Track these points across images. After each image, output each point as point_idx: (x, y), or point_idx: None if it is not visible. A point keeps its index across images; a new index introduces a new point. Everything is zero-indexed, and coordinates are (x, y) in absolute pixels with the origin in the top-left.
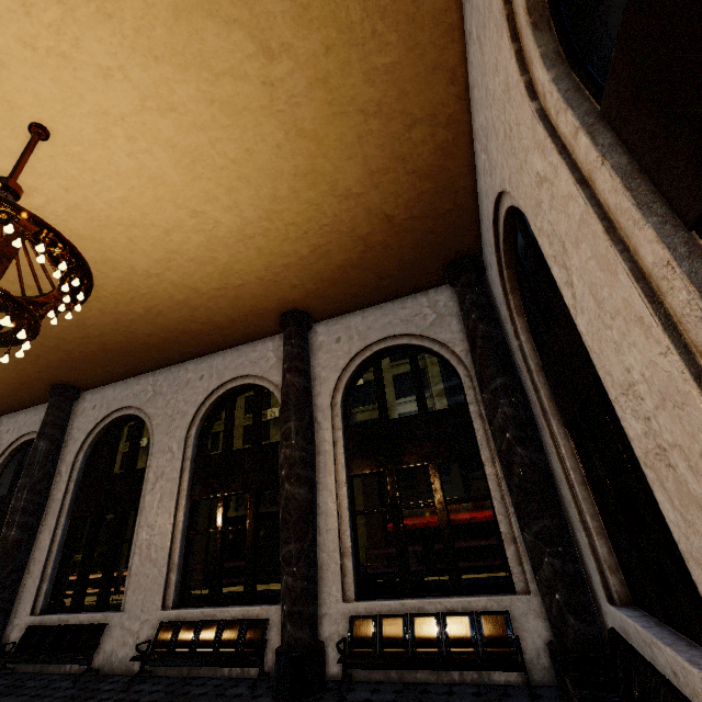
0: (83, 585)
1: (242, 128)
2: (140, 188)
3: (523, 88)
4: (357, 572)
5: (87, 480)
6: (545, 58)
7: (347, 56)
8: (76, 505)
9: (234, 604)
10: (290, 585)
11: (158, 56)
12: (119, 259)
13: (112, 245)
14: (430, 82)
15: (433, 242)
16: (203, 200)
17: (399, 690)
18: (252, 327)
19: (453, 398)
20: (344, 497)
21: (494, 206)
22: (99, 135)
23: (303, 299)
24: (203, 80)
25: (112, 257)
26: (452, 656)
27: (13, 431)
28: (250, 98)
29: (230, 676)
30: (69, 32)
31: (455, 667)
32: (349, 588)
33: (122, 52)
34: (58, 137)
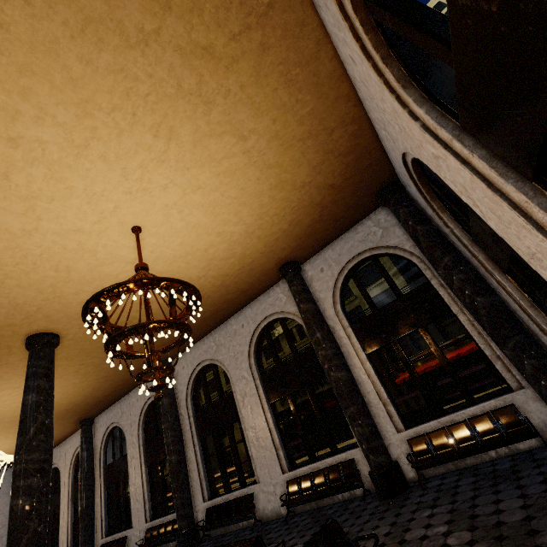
0: (226, 475)
1: (237, 180)
2: (188, 234)
3: (408, 116)
4: (398, 412)
5: (199, 413)
6: (416, 102)
7: (285, 118)
8: (199, 430)
9: (326, 457)
10: (361, 432)
11: (188, 167)
12: (182, 276)
13: (178, 270)
14: (336, 107)
15: (364, 186)
16: (222, 225)
17: (459, 473)
18: (263, 283)
19: (406, 273)
20: (370, 368)
21: (401, 157)
22: (164, 218)
23: (290, 254)
24: (212, 167)
25: (178, 276)
26: (486, 442)
27: (141, 399)
28: (238, 163)
29: (344, 499)
30: (145, 178)
31: (491, 448)
32: (398, 423)
33: (171, 174)
34: (145, 228)
